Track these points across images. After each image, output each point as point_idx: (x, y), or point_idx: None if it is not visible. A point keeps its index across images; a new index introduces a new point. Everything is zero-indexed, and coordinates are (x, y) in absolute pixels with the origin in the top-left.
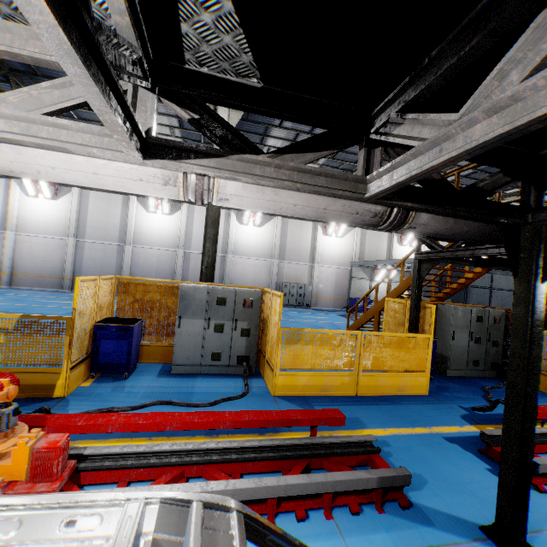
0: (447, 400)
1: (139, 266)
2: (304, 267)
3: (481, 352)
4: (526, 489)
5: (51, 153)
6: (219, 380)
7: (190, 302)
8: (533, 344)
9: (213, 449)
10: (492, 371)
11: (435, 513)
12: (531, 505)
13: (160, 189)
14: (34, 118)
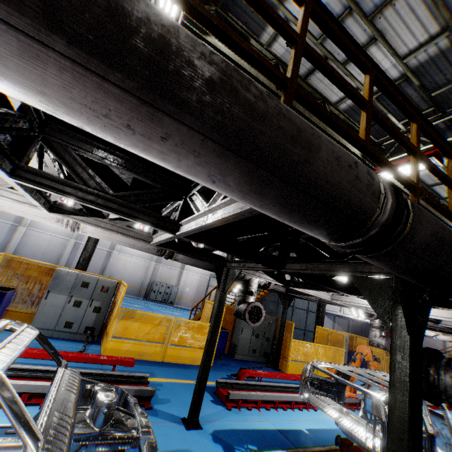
0: (221, 370)
1: (28, 246)
2: (175, 272)
3: (258, 344)
4: (203, 393)
5: (5, 201)
6: (65, 342)
7: (60, 281)
8: (217, 320)
9: (40, 372)
10: (264, 358)
11: (163, 412)
12: (218, 414)
13: (54, 223)
14: (4, 188)
